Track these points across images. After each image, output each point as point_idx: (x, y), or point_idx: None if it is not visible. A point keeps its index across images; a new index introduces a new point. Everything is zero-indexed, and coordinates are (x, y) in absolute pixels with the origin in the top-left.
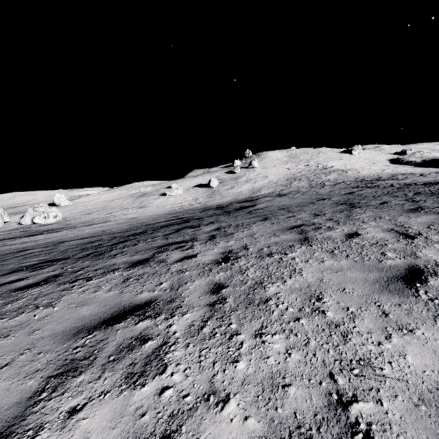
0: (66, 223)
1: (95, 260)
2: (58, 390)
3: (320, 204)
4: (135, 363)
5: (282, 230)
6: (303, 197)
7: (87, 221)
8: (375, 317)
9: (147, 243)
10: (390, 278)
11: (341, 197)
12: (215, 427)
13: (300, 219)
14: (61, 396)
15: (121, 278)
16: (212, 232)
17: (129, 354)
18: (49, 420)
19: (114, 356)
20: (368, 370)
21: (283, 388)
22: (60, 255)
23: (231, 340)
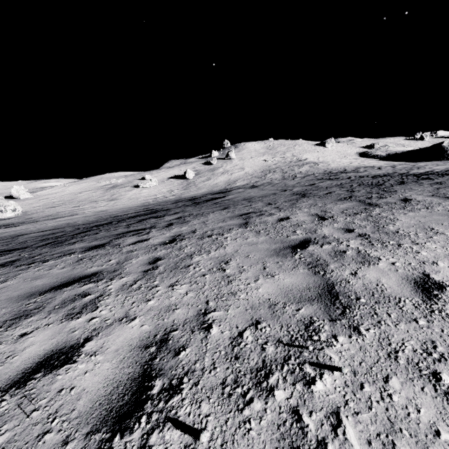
0: (26, 217)
1: (53, 247)
2: (13, 326)
3: (280, 194)
4: (75, 308)
5: (232, 217)
6: (271, 189)
7: (51, 215)
8: (257, 270)
9: (108, 232)
10: (285, 247)
11: (301, 189)
12: (121, 331)
13: (253, 208)
14: (15, 328)
15: (76, 259)
16: (172, 221)
17: (72, 304)
18: (6, 340)
19: (59, 306)
20: (231, 297)
21: (173, 310)
22: (19, 245)
23: (151, 290)
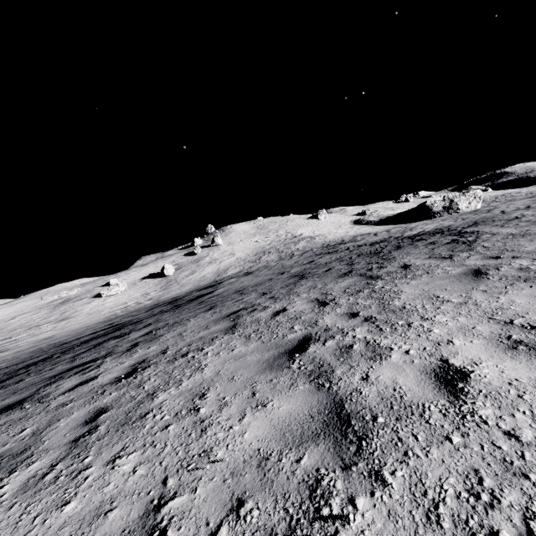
0: None
1: None
2: None
3: (277, 279)
4: None
5: (218, 319)
6: (267, 273)
7: None
8: (243, 400)
9: (40, 375)
10: (280, 354)
11: (299, 269)
12: None
13: (245, 302)
14: None
15: None
16: (138, 339)
17: None
18: None
19: None
20: (203, 460)
21: (105, 515)
22: None
23: (75, 479)
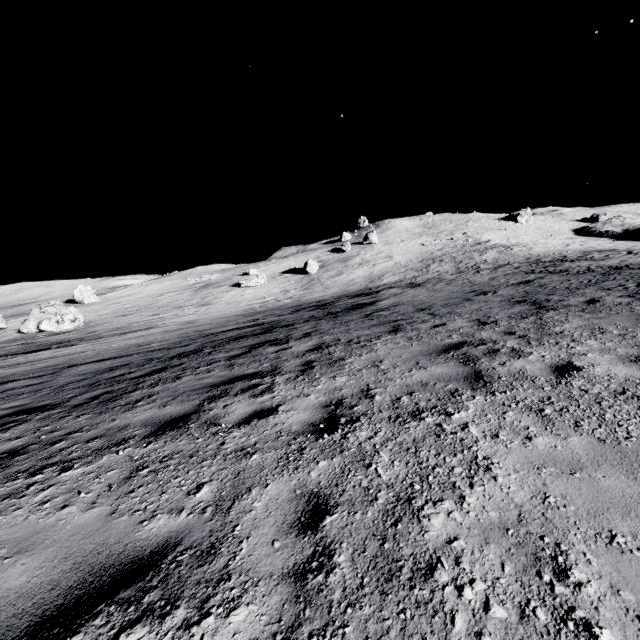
0: (89, 330)
1: (98, 413)
2: None
3: (482, 301)
4: None
5: (429, 353)
6: (450, 289)
7: (121, 328)
8: None
9: (197, 376)
10: None
11: (513, 290)
12: None
13: (457, 332)
14: None
15: (127, 465)
16: (307, 356)
17: None
18: None
19: None
20: None
21: None
22: (50, 397)
23: None
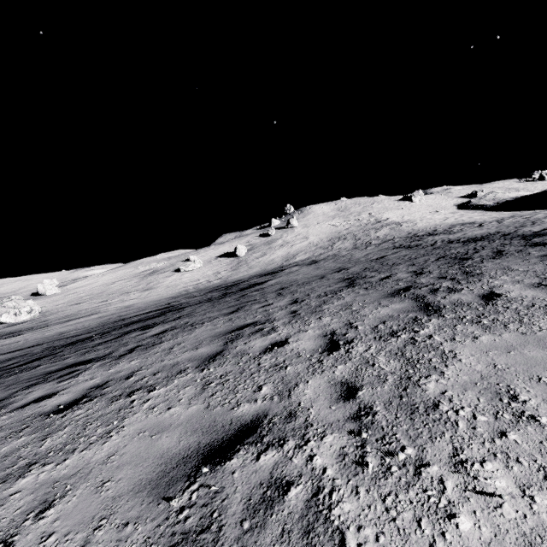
0: (42, 319)
1: None
2: None
3: (327, 279)
4: None
5: (219, 334)
6: (327, 267)
7: (70, 315)
8: None
9: (50, 365)
10: (195, 451)
11: (360, 267)
12: None
13: (266, 312)
14: None
15: None
16: (145, 340)
17: None
18: None
19: None
20: None
21: None
22: None
23: None
